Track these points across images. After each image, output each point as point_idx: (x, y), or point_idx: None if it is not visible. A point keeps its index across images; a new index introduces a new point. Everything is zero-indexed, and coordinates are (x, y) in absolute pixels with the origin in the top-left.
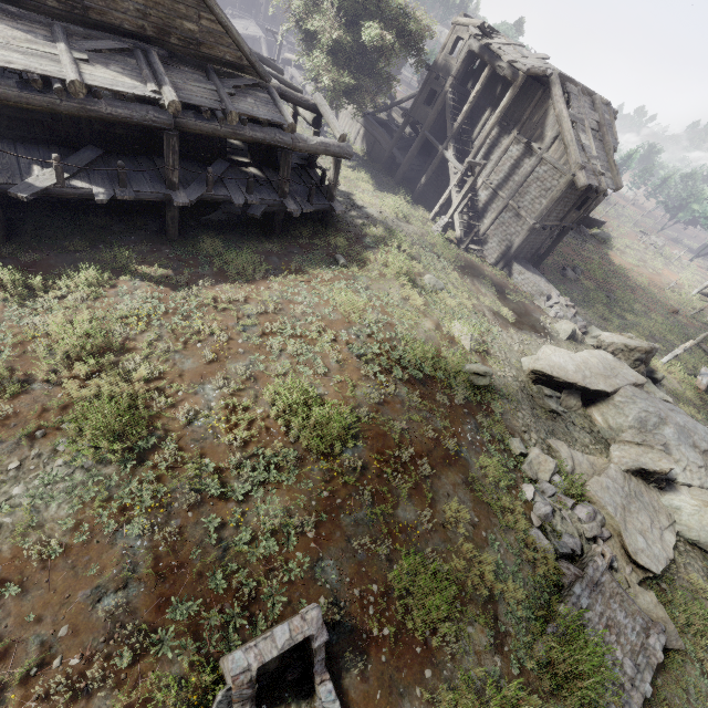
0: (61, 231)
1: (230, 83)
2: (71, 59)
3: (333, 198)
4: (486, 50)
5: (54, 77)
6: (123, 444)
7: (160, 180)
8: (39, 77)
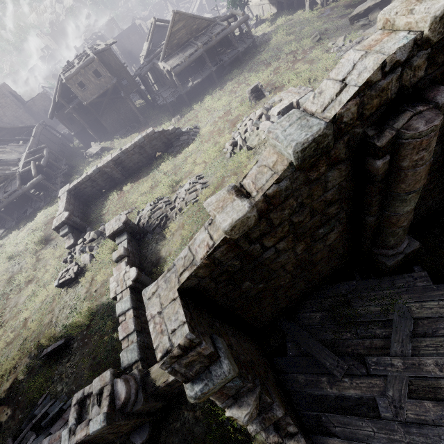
0: (197, 99)
1: (209, 31)
2: (182, 55)
3: (252, 36)
4: None
5: (183, 60)
6: (225, 101)
7: (208, 70)
8: (181, 62)
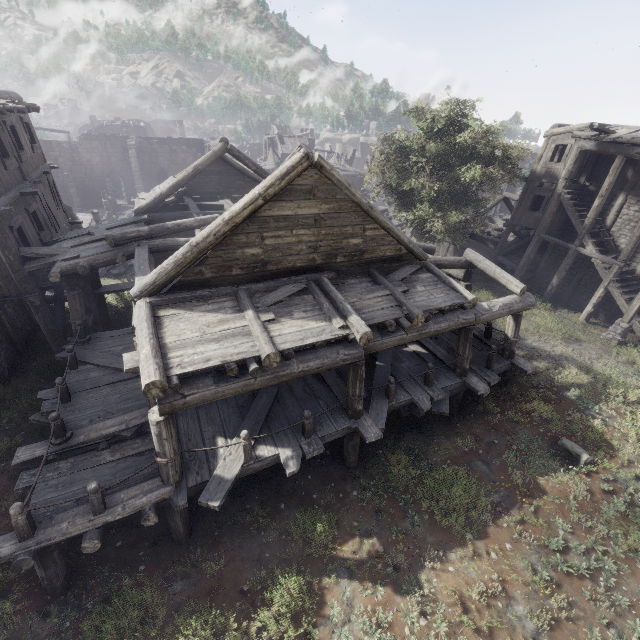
0: (239, 495)
1: (395, 278)
2: (260, 325)
3: (513, 354)
4: (608, 144)
5: (249, 357)
6: None
7: (338, 406)
8: (234, 364)
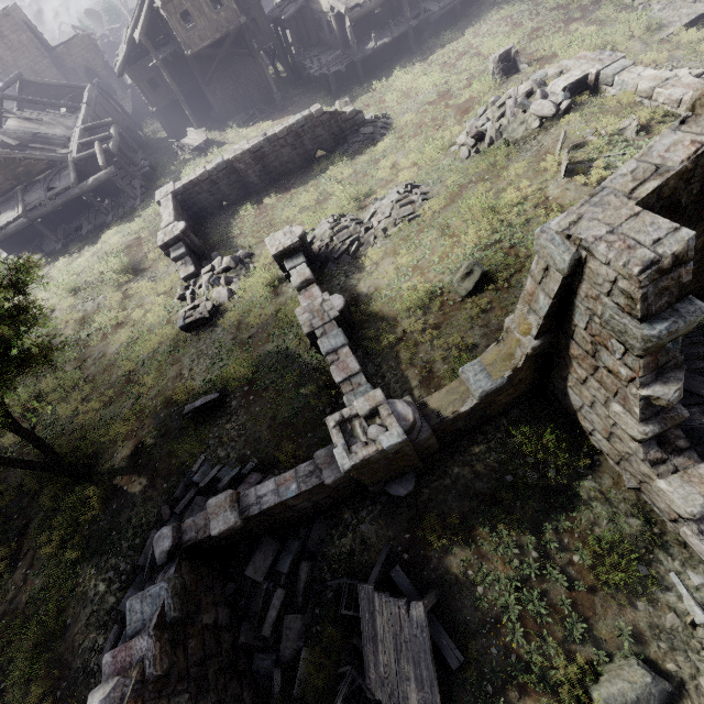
0: (377, 74)
1: None
2: None
3: None
4: None
5: None
6: (439, 77)
7: (403, 24)
8: (364, 1)
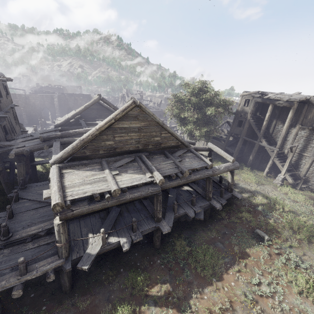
0: (99, 265)
1: (176, 155)
2: (112, 176)
3: (232, 190)
4: (266, 99)
5: (105, 191)
6: None
7: (150, 216)
8: (98, 194)
